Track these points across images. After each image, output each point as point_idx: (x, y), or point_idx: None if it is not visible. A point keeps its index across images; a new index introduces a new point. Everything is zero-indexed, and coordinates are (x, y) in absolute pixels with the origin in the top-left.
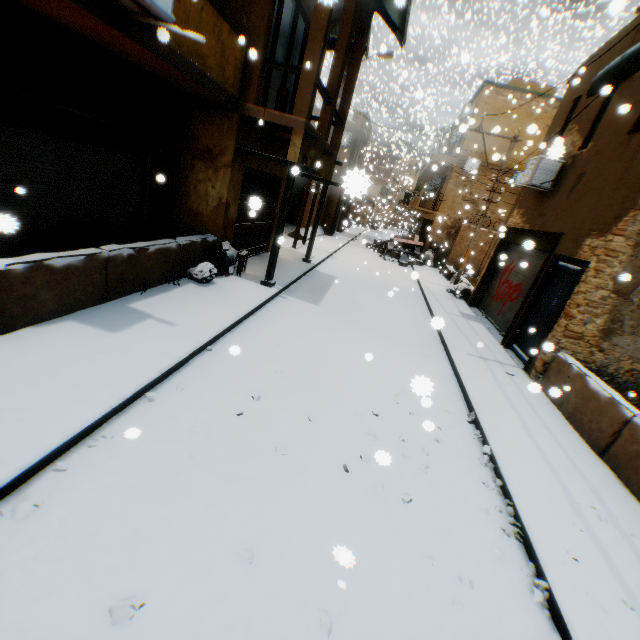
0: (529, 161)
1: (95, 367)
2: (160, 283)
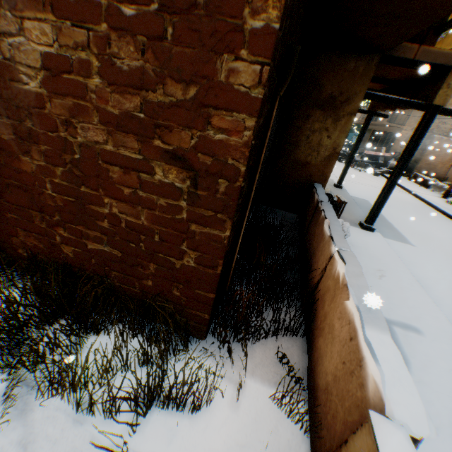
0: None
1: None
2: None
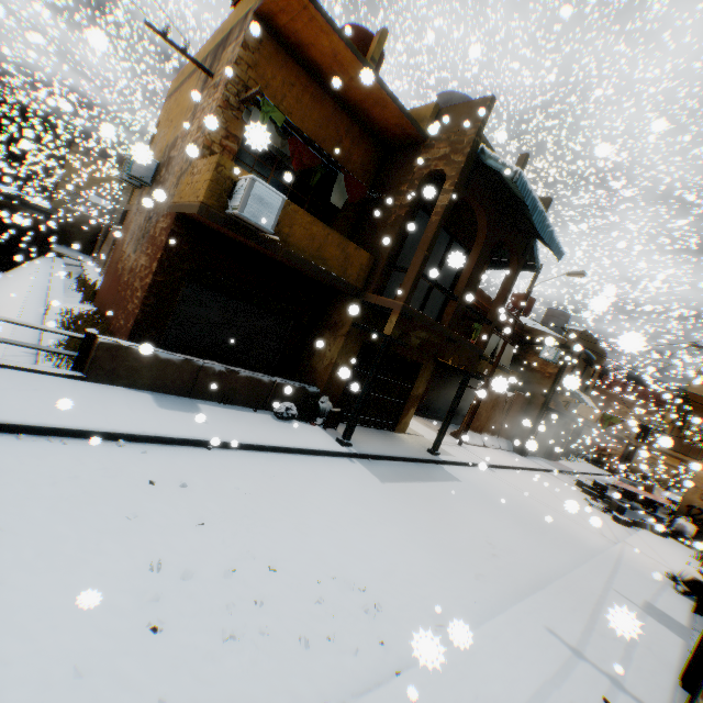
0: None
1: (116, 412)
2: (244, 405)
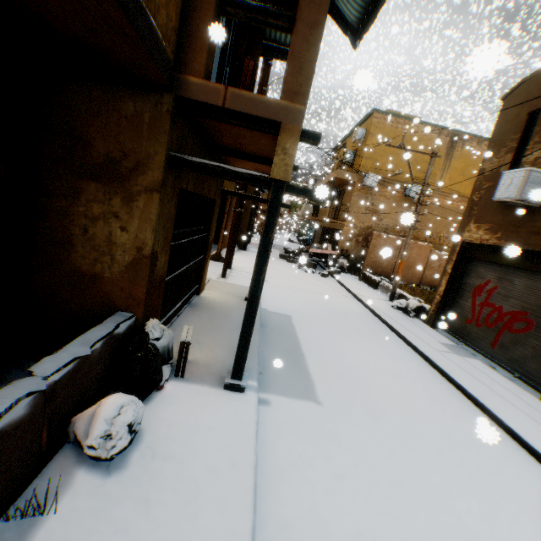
0: (505, 174)
1: None
2: None
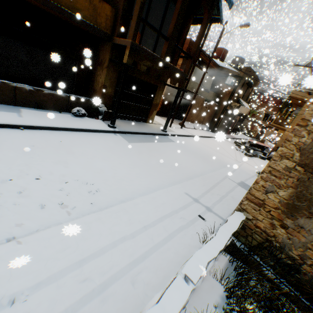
0: None
1: None
2: (54, 110)
